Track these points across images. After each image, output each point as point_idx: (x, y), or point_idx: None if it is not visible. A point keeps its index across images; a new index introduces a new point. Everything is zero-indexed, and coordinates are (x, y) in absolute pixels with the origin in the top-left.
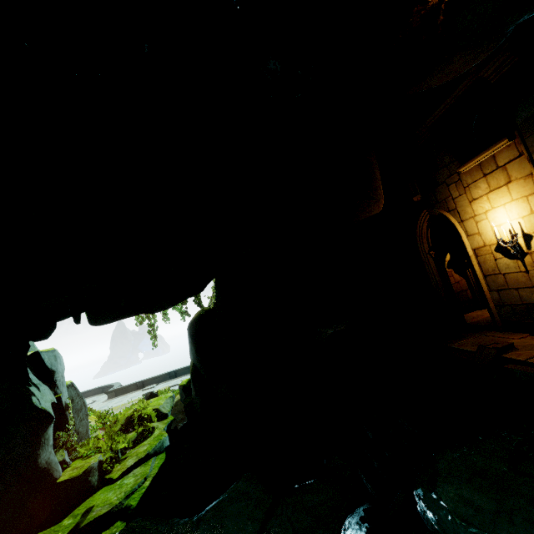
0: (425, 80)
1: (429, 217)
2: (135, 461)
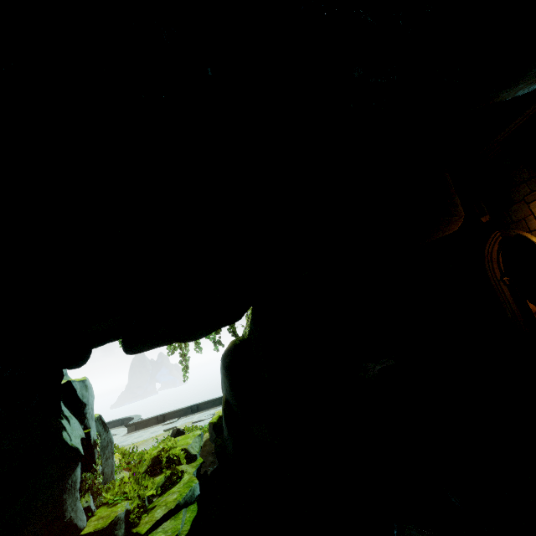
0: (516, 86)
1: (500, 239)
2: (164, 513)
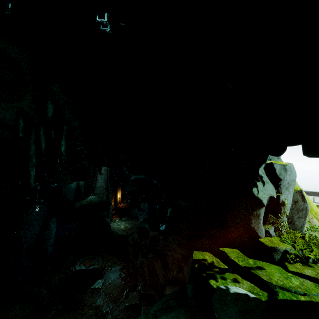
0: None
1: None
2: (310, 275)
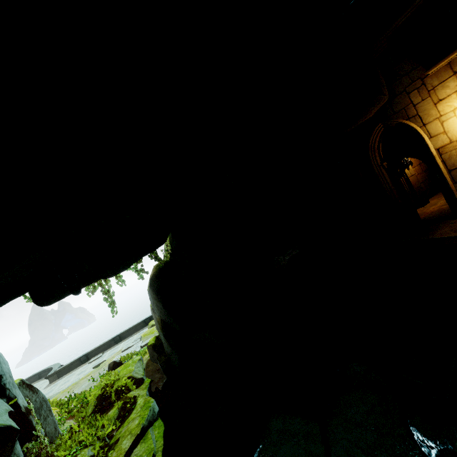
0: None
1: (382, 130)
2: (132, 441)
